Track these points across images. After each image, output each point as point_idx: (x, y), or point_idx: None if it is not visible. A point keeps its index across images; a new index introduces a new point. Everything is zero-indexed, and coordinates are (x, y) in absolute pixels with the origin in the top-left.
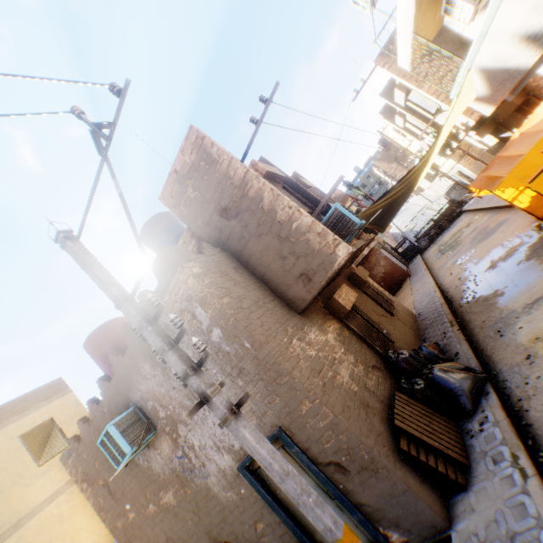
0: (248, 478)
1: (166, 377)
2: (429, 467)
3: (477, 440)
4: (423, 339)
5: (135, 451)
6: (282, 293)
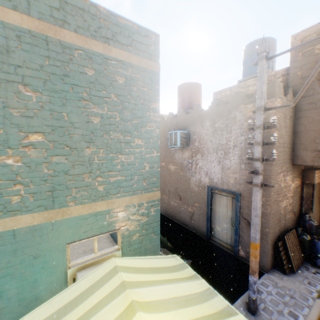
0: (208, 192)
1: (212, 135)
2: (279, 257)
3: (307, 273)
4: None
5: (179, 147)
6: (297, 148)
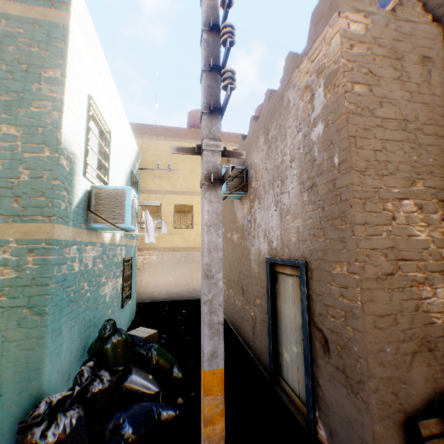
0: (266, 271)
1: (266, 156)
2: None
3: None
4: None
5: (227, 194)
6: None
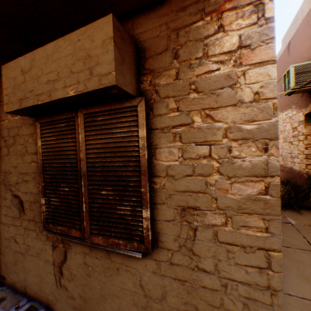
0: None
1: None
2: None
3: None
4: (29, 310)
5: None
6: None
